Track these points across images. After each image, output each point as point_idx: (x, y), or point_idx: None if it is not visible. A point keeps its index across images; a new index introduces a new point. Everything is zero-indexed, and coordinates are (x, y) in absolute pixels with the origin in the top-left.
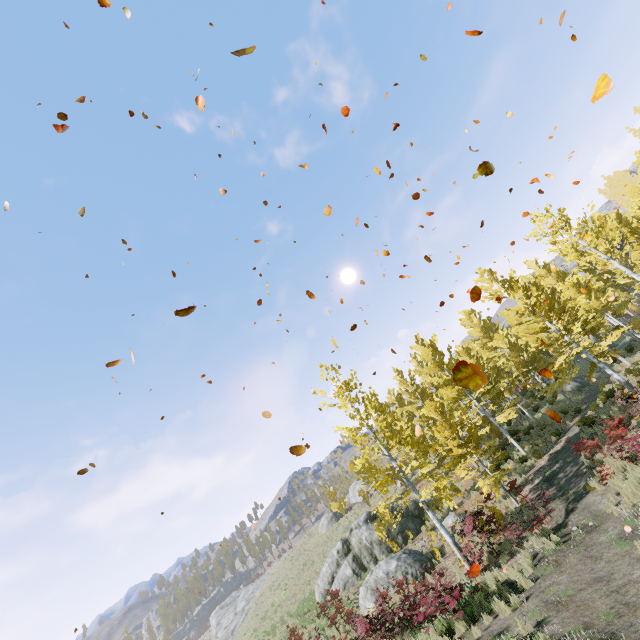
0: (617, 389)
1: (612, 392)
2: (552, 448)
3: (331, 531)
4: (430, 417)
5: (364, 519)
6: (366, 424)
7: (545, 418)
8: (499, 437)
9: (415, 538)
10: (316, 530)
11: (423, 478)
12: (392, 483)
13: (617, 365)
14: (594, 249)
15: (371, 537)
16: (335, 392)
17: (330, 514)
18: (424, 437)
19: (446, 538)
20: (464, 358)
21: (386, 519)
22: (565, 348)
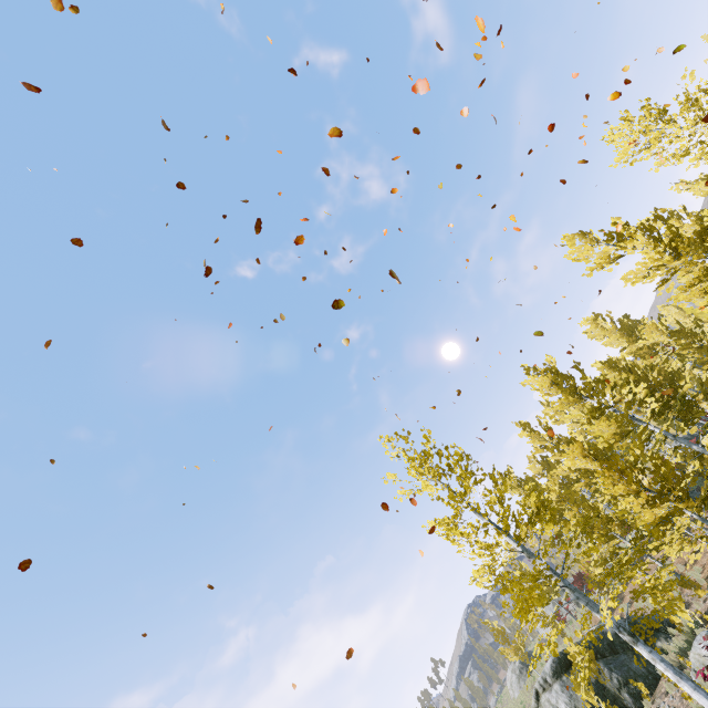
0: None
1: None
2: None
3: (526, 693)
4: (582, 469)
5: (552, 670)
6: (469, 506)
7: None
8: None
9: (654, 692)
10: (507, 693)
11: (608, 578)
12: (542, 602)
13: None
14: None
15: (574, 703)
16: (408, 470)
17: (516, 664)
18: (595, 507)
19: (700, 702)
20: (611, 376)
21: (586, 665)
22: None
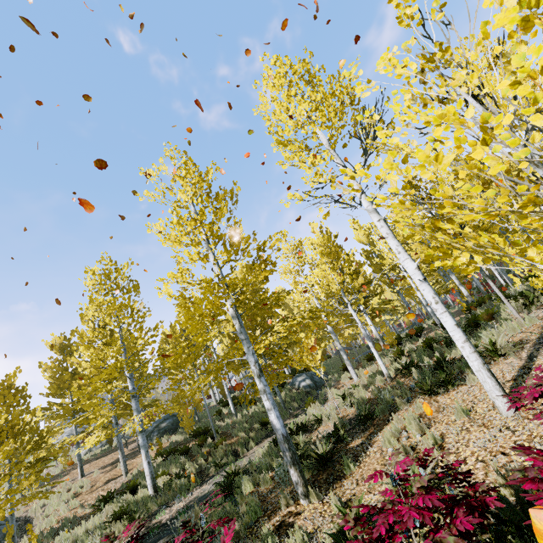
0: (314, 420)
1: (304, 424)
2: (170, 506)
3: None
4: None
5: None
6: None
7: (237, 425)
8: (188, 432)
9: None
10: None
11: None
12: None
13: (348, 375)
14: (334, 151)
15: None
16: None
17: None
18: (12, 421)
19: None
20: None
21: None
22: (325, 337)
